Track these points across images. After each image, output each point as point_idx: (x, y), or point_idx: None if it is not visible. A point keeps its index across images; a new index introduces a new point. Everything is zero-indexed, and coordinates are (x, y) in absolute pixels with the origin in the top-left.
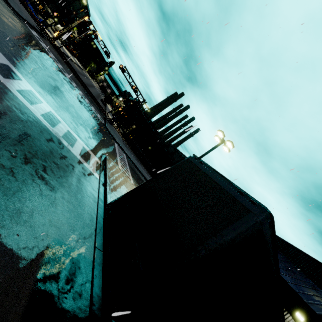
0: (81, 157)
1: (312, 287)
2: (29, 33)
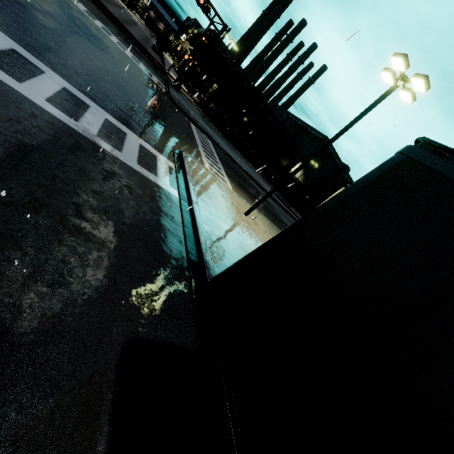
0: (140, 166)
1: None
2: None
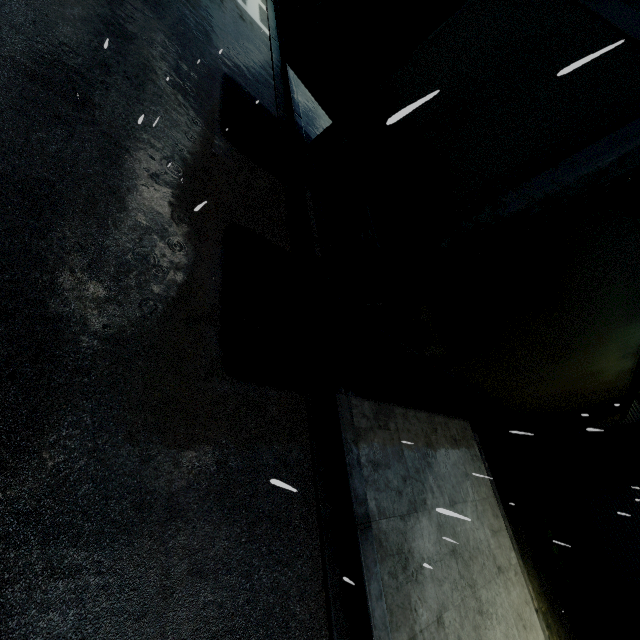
0: None
1: None
2: None
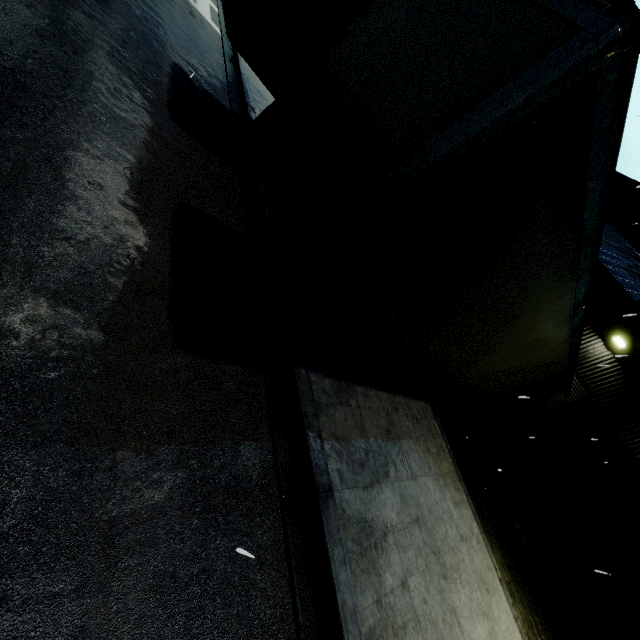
0: None
1: None
2: None
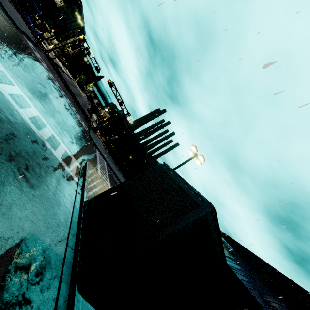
0: (62, 160)
1: (270, 294)
2: (26, 44)
